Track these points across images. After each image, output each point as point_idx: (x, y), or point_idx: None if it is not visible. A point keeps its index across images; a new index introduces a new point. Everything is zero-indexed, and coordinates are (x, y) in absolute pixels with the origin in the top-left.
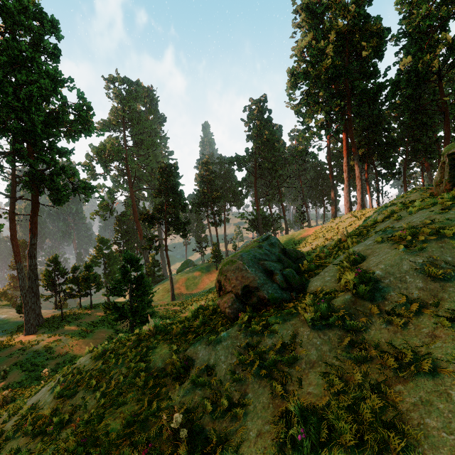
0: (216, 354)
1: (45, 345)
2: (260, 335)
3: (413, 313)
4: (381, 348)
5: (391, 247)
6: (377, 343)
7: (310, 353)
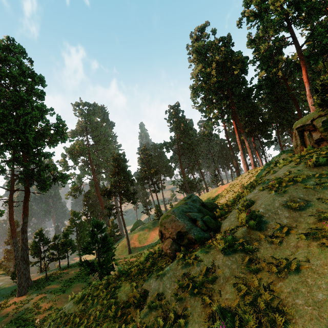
0: (163, 283)
1: (34, 303)
2: (191, 264)
3: (284, 234)
4: (268, 260)
5: (268, 193)
6: (265, 257)
7: (225, 271)
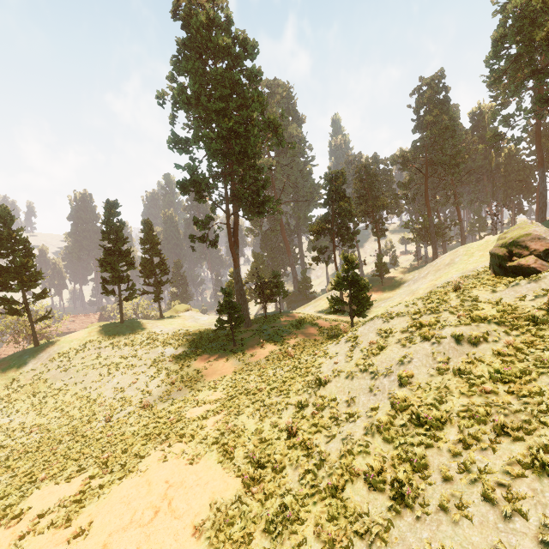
0: (545, 283)
1: (273, 332)
2: None
3: None
4: None
5: None
6: None
7: None
